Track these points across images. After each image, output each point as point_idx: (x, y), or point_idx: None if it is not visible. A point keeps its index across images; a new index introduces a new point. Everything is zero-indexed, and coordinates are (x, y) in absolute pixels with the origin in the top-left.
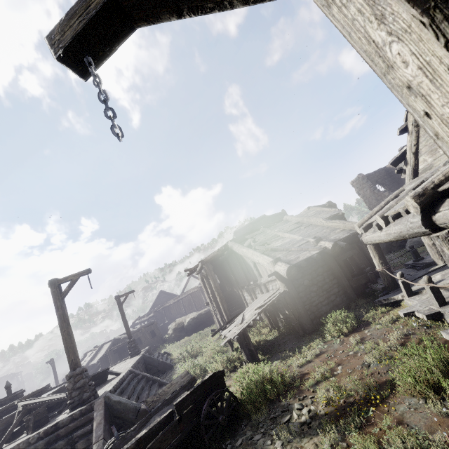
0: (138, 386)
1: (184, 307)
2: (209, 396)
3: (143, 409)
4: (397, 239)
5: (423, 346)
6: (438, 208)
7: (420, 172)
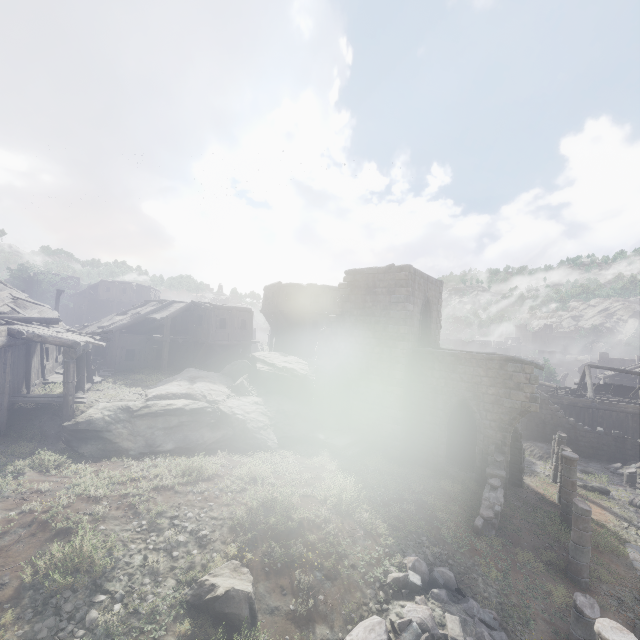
0: None
1: None
2: None
3: None
4: None
5: None
6: None
7: None
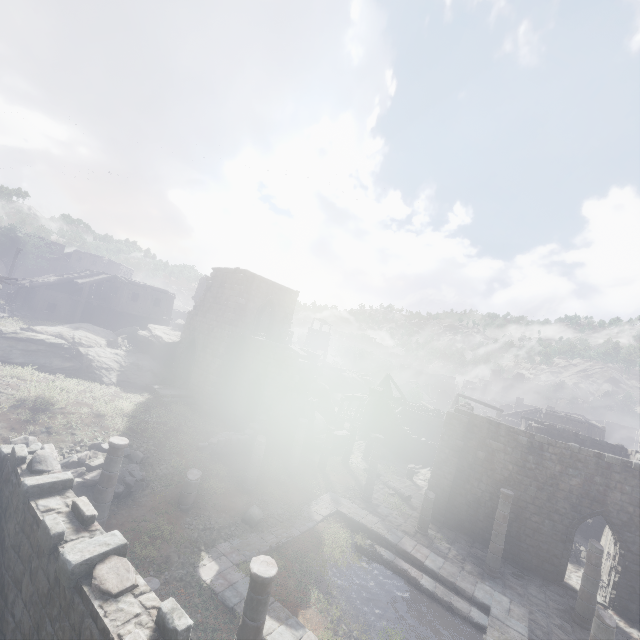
0: None
1: None
2: None
3: None
4: None
5: None
6: None
7: None
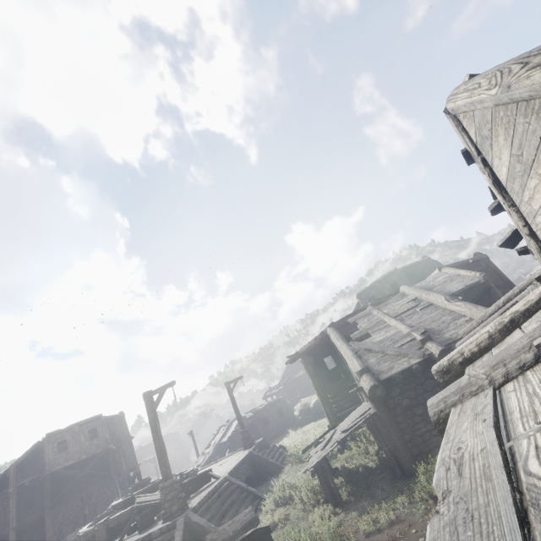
0: (229, 499)
1: None
2: None
3: None
4: None
5: None
6: None
7: None
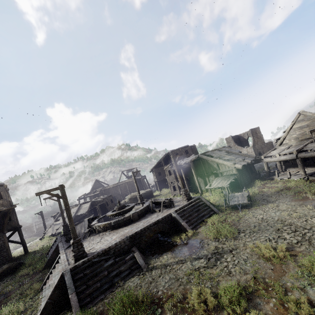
0: None
1: (121, 190)
2: (248, 190)
3: (209, 201)
4: (281, 160)
5: (290, 182)
6: (299, 154)
7: (282, 144)
